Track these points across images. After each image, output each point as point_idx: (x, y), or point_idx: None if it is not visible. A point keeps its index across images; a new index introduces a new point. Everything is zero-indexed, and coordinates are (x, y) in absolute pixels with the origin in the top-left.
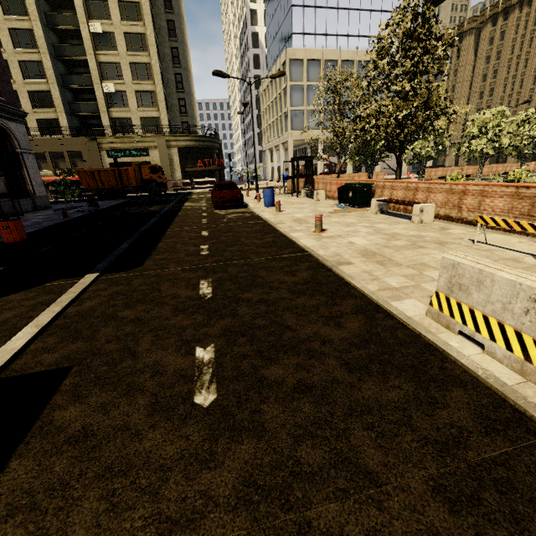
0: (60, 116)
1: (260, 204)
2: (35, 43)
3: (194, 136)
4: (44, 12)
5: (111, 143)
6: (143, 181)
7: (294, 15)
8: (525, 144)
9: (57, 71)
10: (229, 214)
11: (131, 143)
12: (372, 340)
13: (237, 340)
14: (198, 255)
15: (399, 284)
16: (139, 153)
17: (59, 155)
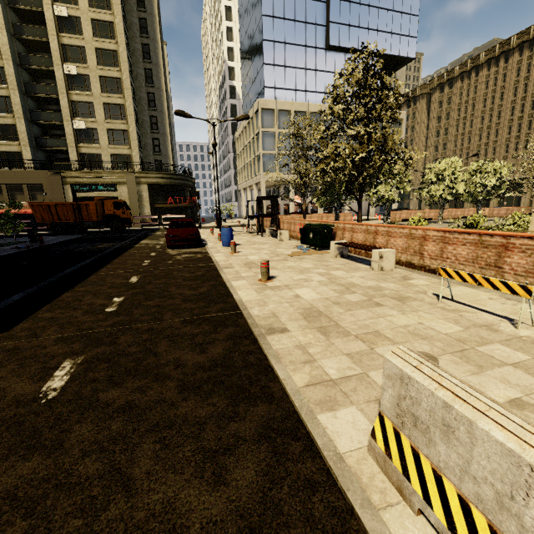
0: (24, 150)
1: (220, 244)
2: (5, 79)
3: (166, 173)
4: (19, 52)
5: (77, 177)
6: (105, 216)
7: (266, 72)
8: (479, 191)
9: (26, 107)
10: (180, 255)
11: (98, 178)
12: (262, 528)
13: (4, 531)
14: (98, 313)
15: (338, 372)
16: (106, 188)
17: (17, 187)
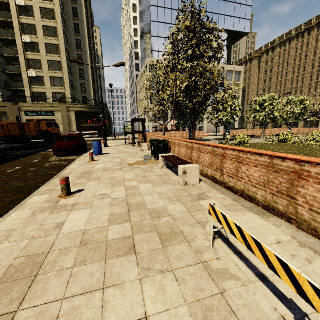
0: None
1: None
2: None
3: (87, 105)
4: None
5: (28, 107)
6: (41, 132)
7: (153, 41)
8: (289, 117)
9: None
10: (52, 162)
11: (42, 107)
12: None
13: None
14: None
15: None
16: (47, 114)
17: None
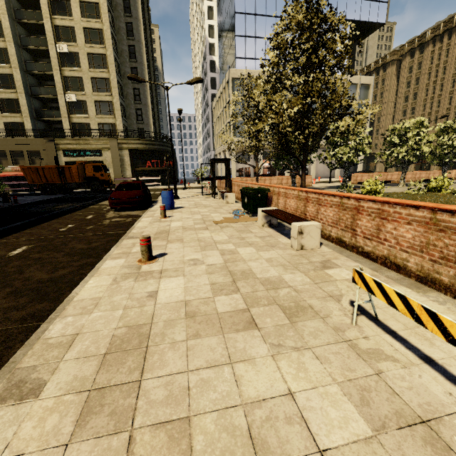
0: (25, 120)
1: None
2: (8, 59)
3: (145, 140)
4: (20, 35)
5: (68, 144)
6: (86, 178)
7: (237, 43)
8: (445, 153)
9: (27, 83)
10: (111, 218)
11: (86, 145)
12: None
13: None
14: None
15: None
16: (93, 153)
17: (19, 153)
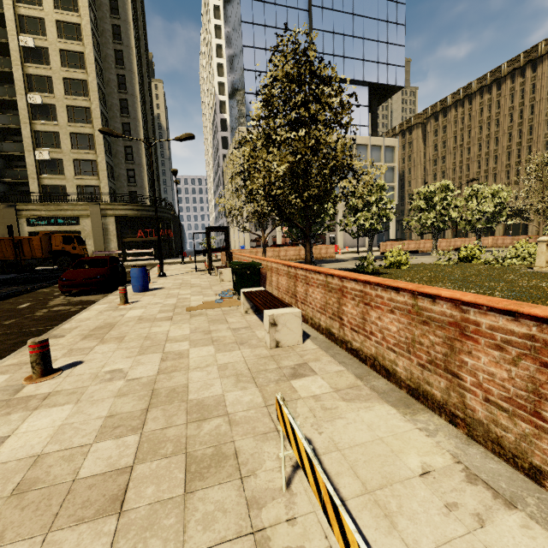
0: None
1: None
2: None
3: (136, 205)
4: None
5: (34, 210)
6: (52, 252)
7: (247, 101)
8: (477, 218)
9: None
10: (52, 307)
11: (58, 211)
12: None
13: None
14: None
15: None
16: (67, 222)
17: None
